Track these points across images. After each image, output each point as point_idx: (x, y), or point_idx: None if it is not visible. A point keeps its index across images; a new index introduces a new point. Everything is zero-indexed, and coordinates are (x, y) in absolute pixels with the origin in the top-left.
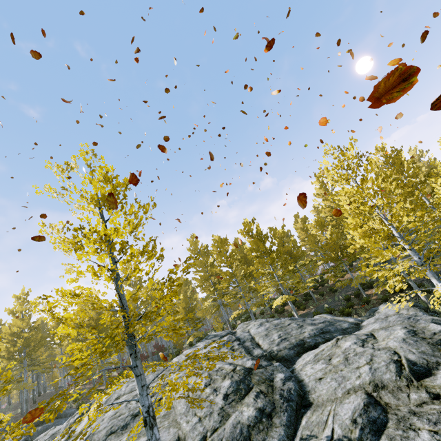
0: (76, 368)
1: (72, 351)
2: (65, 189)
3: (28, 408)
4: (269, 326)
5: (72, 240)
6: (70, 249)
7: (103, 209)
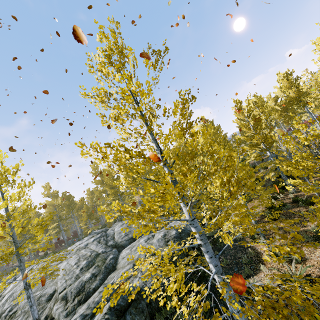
0: None
1: None
2: None
3: None
4: (124, 226)
5: None
6: None
7: None
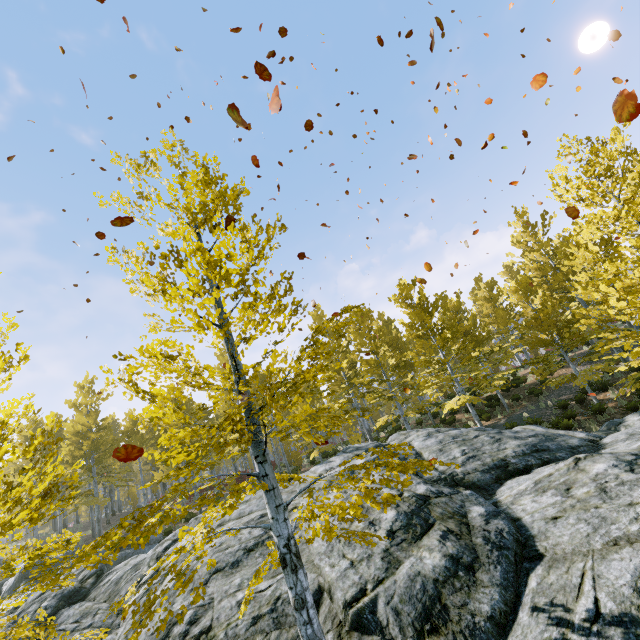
0: (178, 469)
1: (170, 442)
2: (143, 197)
3: (101, 529)
4: (443, 438)
5: (158, 275)
6: (157, 287)
7: (203, 227)
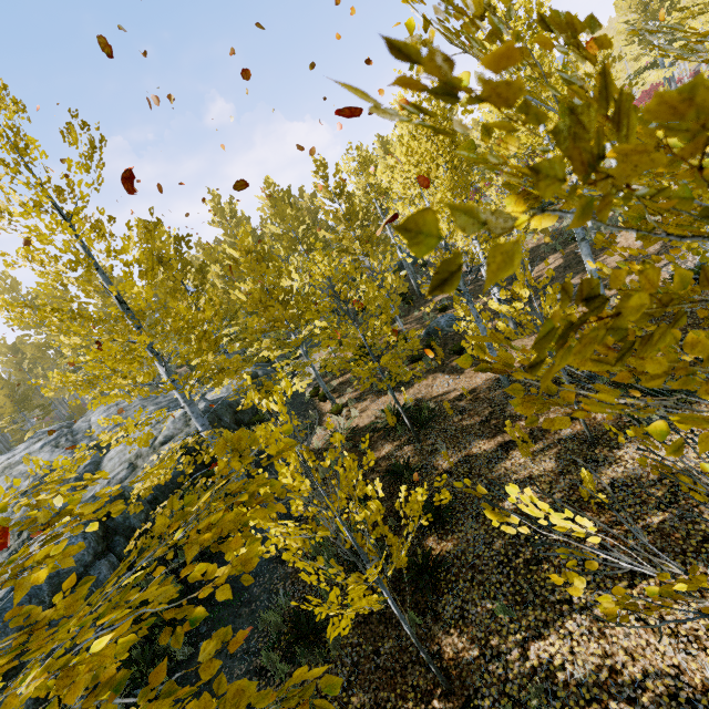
0: None
1: None
2: None
3: None
4: (112, 411)
5: None
6: None
7: None
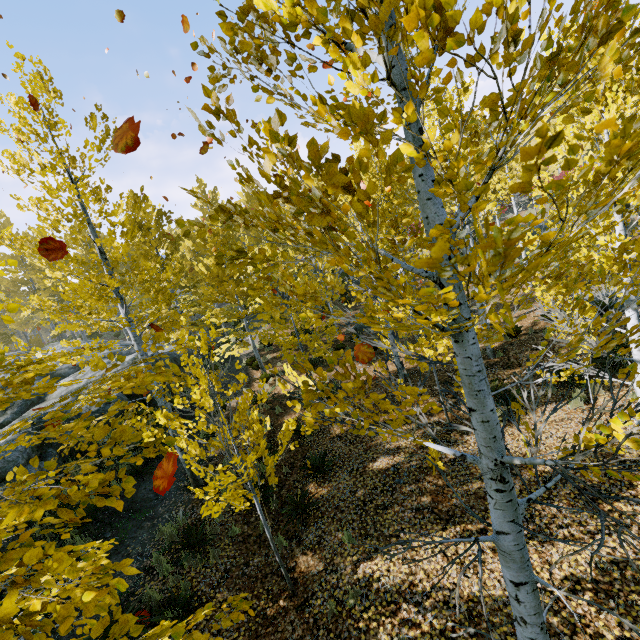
0: None
1: None
2: None
3: None
4: (70, 348)
5: None
6: None
7: None
